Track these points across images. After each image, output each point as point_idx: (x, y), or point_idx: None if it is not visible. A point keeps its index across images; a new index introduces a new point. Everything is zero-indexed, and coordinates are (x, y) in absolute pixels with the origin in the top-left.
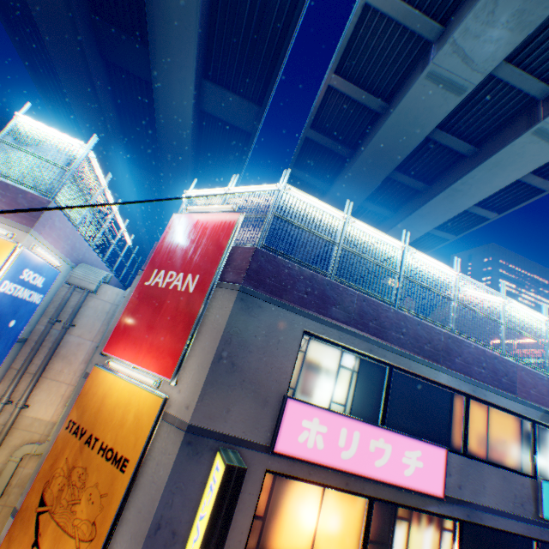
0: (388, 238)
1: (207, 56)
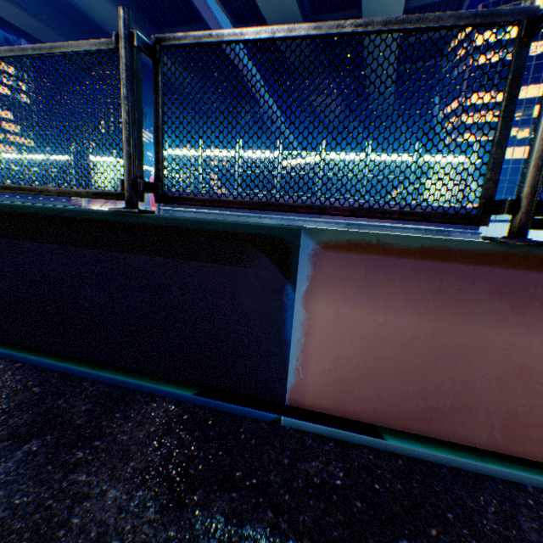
0: (225, 154)
1: (148, 15)
